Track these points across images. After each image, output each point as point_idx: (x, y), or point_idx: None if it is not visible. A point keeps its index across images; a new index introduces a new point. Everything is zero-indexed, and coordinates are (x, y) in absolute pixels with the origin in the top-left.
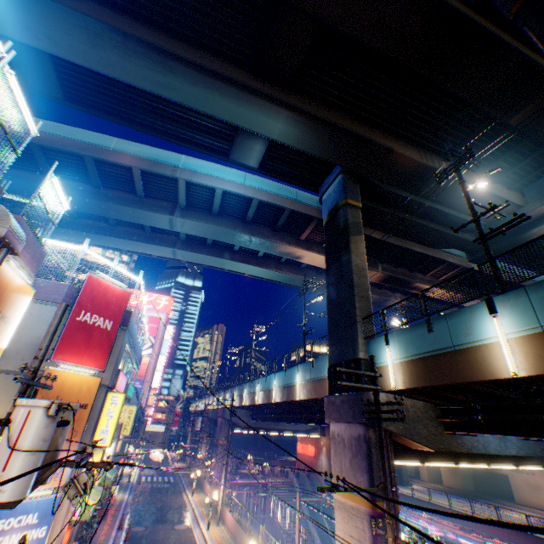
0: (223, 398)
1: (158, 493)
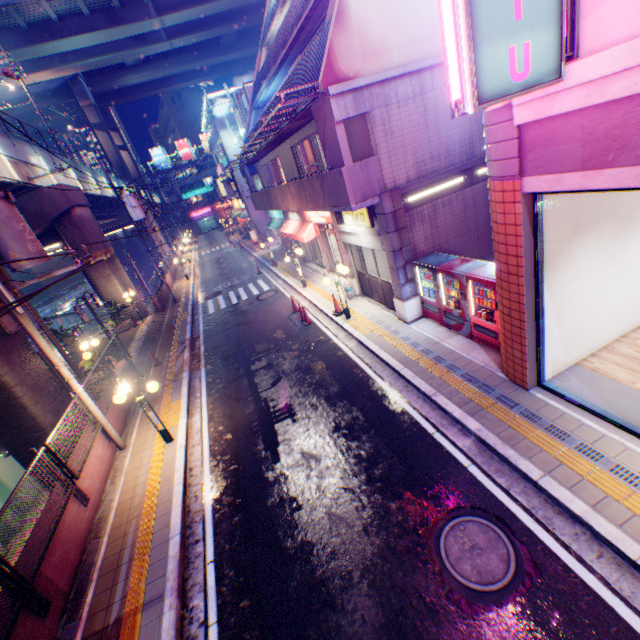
0: (27, 161)
1: (228, 272)
